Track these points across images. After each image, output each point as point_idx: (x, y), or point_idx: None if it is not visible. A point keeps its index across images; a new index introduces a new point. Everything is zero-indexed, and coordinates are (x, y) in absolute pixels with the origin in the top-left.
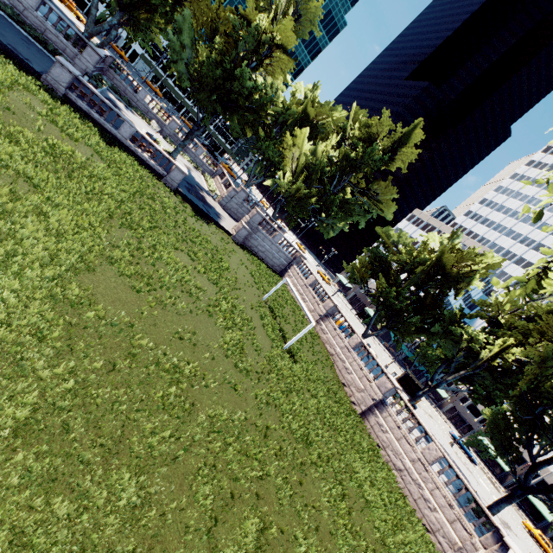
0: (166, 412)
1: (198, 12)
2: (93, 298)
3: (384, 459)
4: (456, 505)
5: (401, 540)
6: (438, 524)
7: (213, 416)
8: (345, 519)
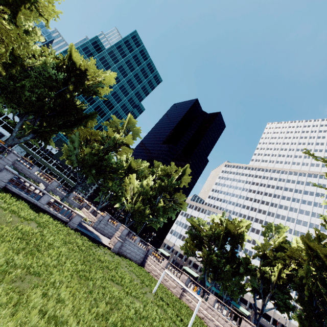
0: None
1: (81, 133)
2: None
3: None
4: None
5: None
6: None
7: None
8: None
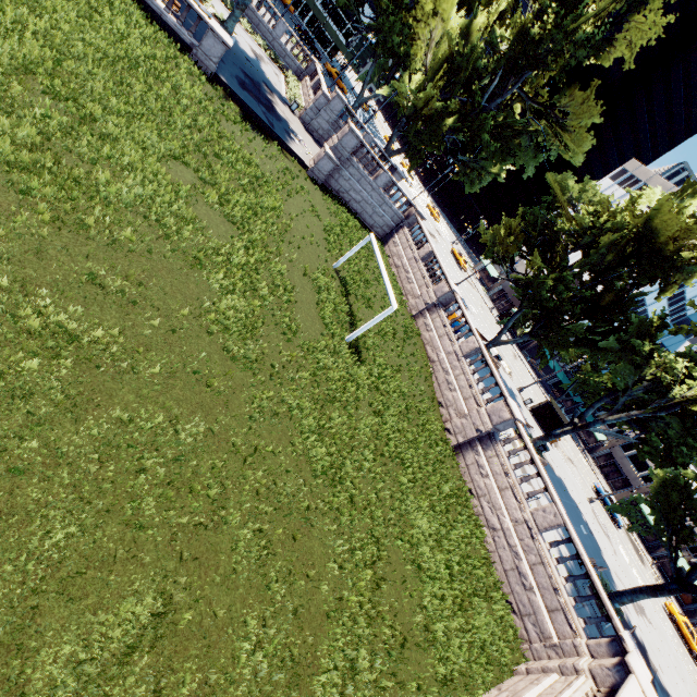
0: (5, 402)
1: None
2: None
3: (475, 510)
4: (565, 590)
5: (461, 624)
6: (531, 607)
7: (130, 421)
8: (362, 596)
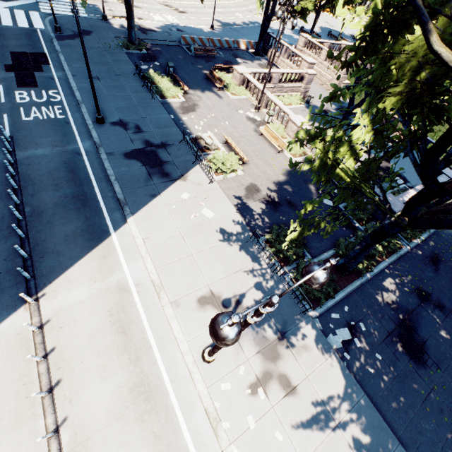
0: None
1: None
2: None
3: None
4: None
5: None
6: None
7: None
8: None
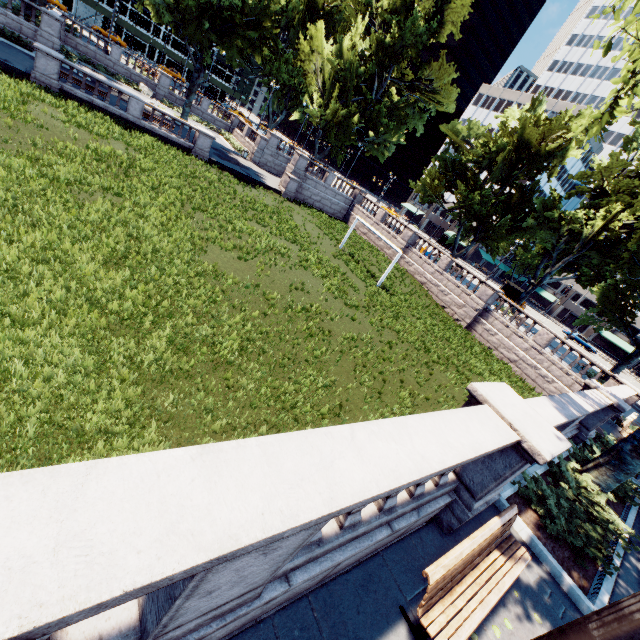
0: (314, 339)
1: None
2: (222, 271)
3: (498, 357)
4: (573, 372)
5: None
6: (558, 391)
7: (347, 338)
8: None
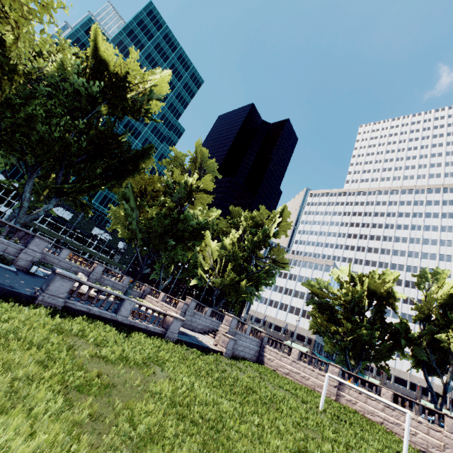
0: None
1: (133, 183)
2: None
3: None
4: None
5: None
6: None
7: None
8: None
